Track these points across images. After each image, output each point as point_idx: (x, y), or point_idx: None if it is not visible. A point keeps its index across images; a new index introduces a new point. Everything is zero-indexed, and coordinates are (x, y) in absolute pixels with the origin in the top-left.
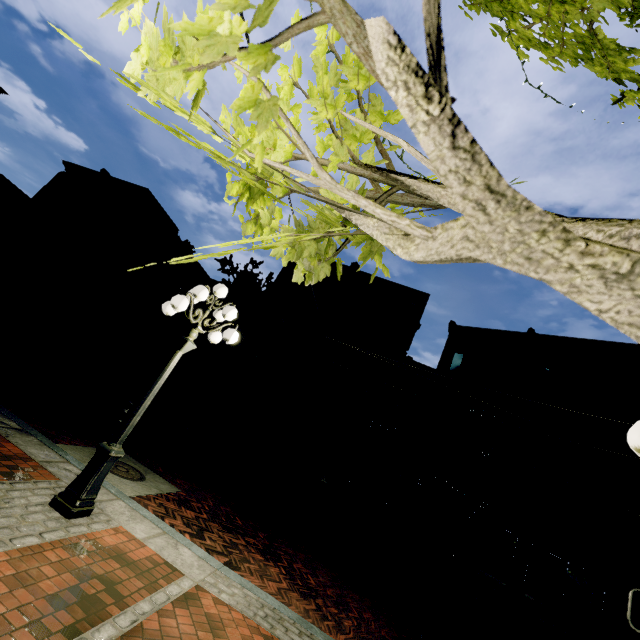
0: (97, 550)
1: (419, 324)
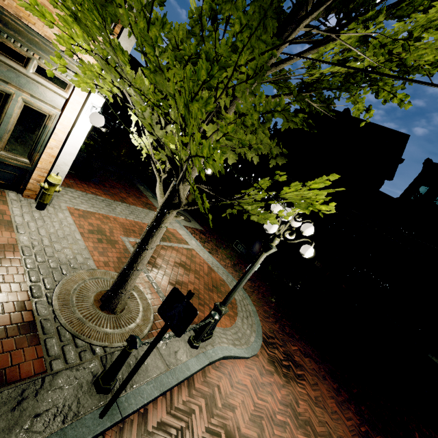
0: (168, 231)
1: (402, 159)
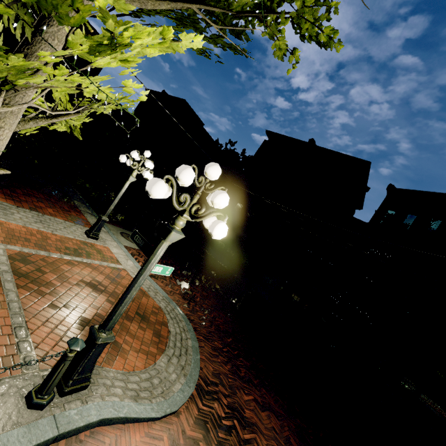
0: (93, 248)
1: (367, 187)
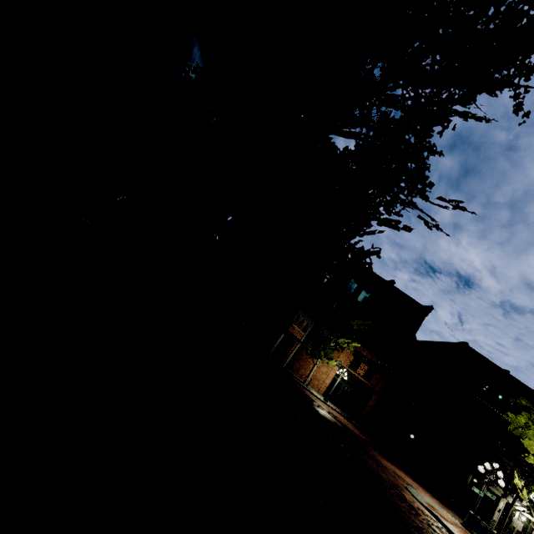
0: None
1: None
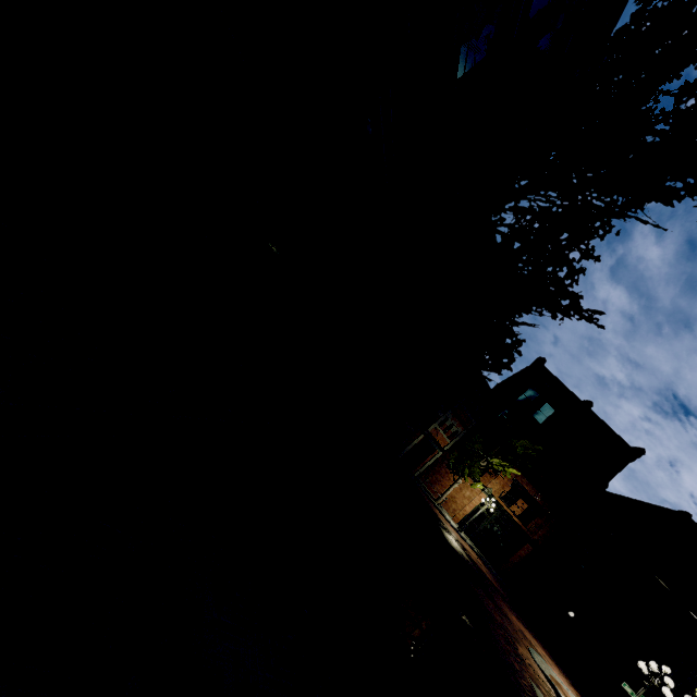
0: None
1: None
